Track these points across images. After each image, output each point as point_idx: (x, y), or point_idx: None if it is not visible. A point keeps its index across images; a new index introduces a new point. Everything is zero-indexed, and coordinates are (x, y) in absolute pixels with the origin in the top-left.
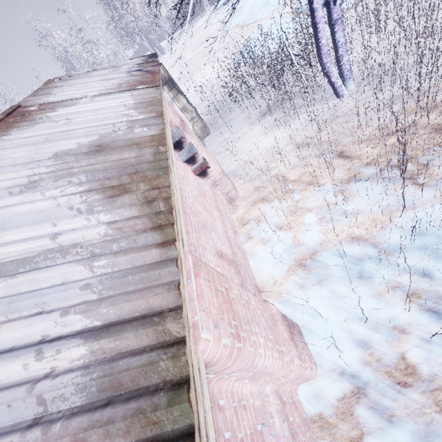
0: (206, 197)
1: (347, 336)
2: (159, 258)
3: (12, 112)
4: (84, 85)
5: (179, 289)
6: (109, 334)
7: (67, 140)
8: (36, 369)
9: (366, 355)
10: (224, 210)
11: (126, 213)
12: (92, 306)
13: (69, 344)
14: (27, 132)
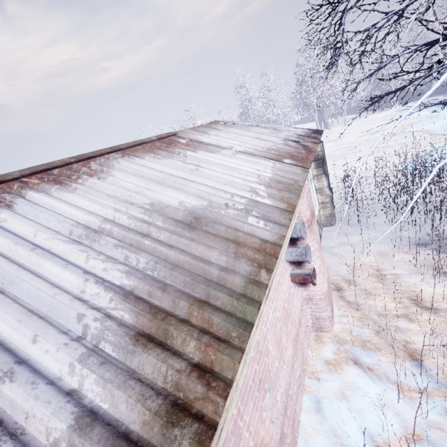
0: (290, 318)
1: None
2: None
3: (165, 137)
4: (238, 137)
5: None
6: None
7: (176, 191)
8: None
9: None
10: (302, 340)
11: (122, 407)
12: None
13: None
14: (155, 163)
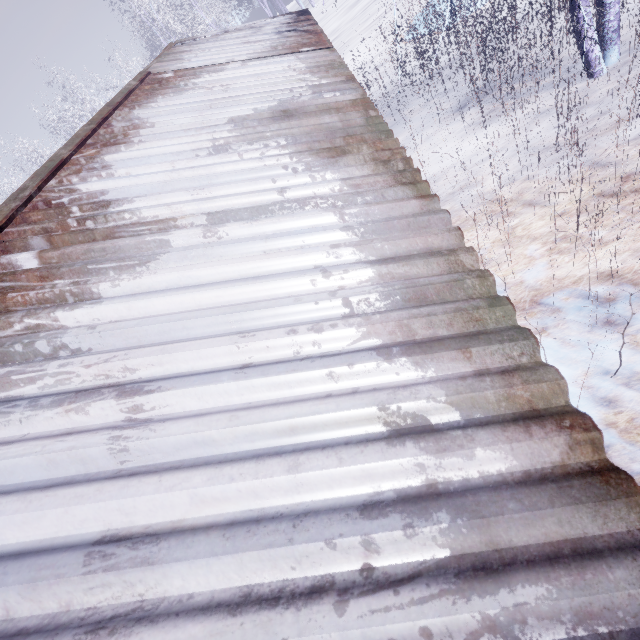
0: None
1: (584, 393)
2: (419, 211)
3: (144, 78)
4: (223, 49)
5: (461, 231)
6: (396, 261)
7: (238, 106)
8: (324, 286)
9: (610, 415)
10: None
11: (357, 173)
12: (364, 242)
13: (354, 267)
14: (179, 99)
